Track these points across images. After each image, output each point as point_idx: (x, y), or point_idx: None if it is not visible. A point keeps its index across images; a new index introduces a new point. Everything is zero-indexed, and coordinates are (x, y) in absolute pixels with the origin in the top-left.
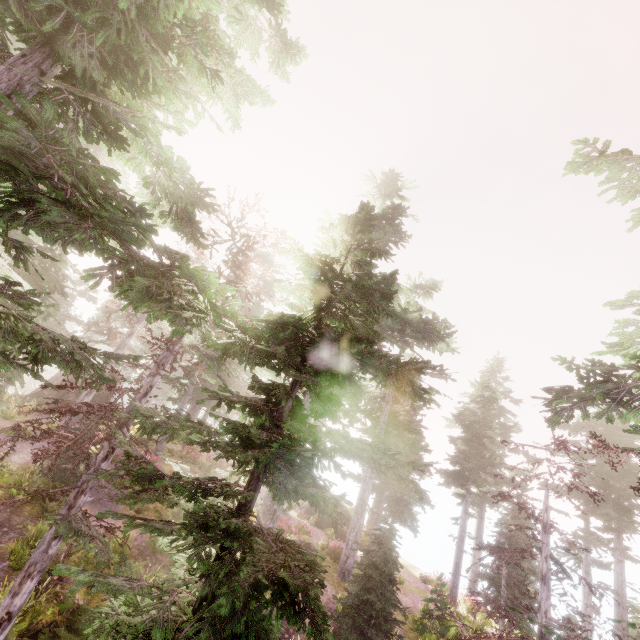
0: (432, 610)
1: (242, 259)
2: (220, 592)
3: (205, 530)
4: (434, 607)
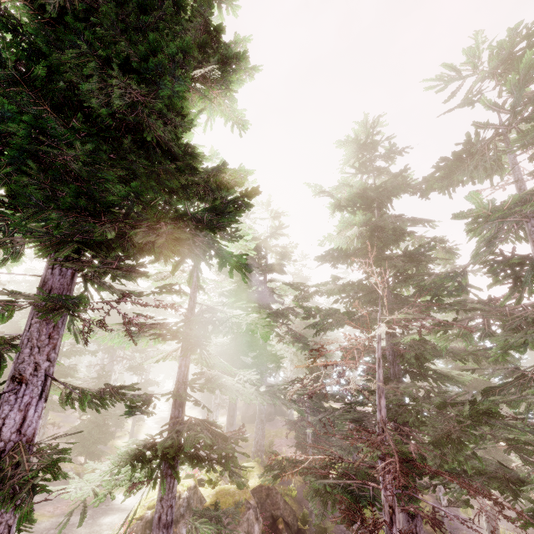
0: None
1: None
2: None
3: None
4: None
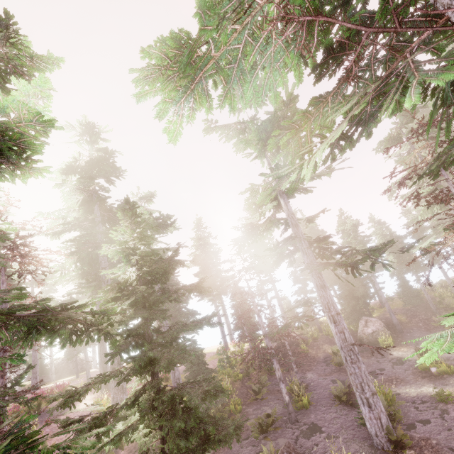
0: (223, 360)
1: (29, 252)
2: (174, 423)
3: (152, 410)
4: (224, 358)
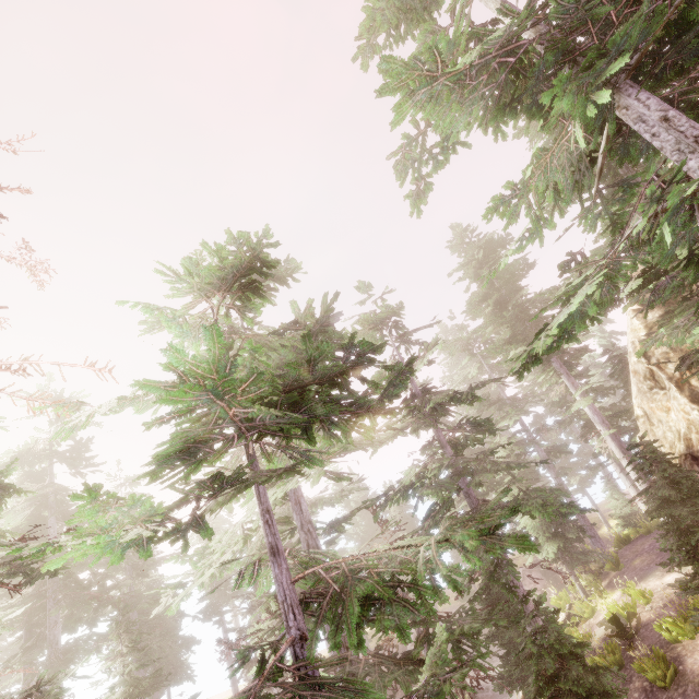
0: None
1: None
2: None
3: None
4: None
